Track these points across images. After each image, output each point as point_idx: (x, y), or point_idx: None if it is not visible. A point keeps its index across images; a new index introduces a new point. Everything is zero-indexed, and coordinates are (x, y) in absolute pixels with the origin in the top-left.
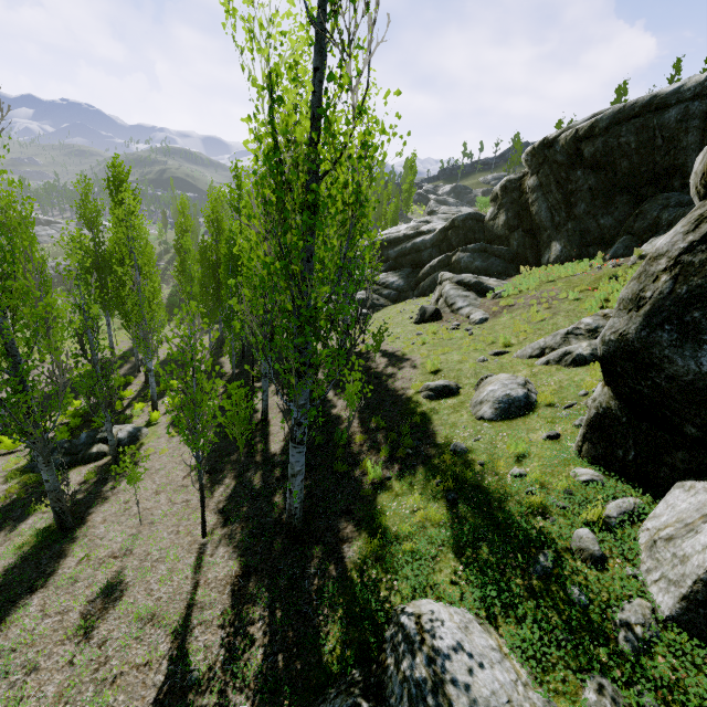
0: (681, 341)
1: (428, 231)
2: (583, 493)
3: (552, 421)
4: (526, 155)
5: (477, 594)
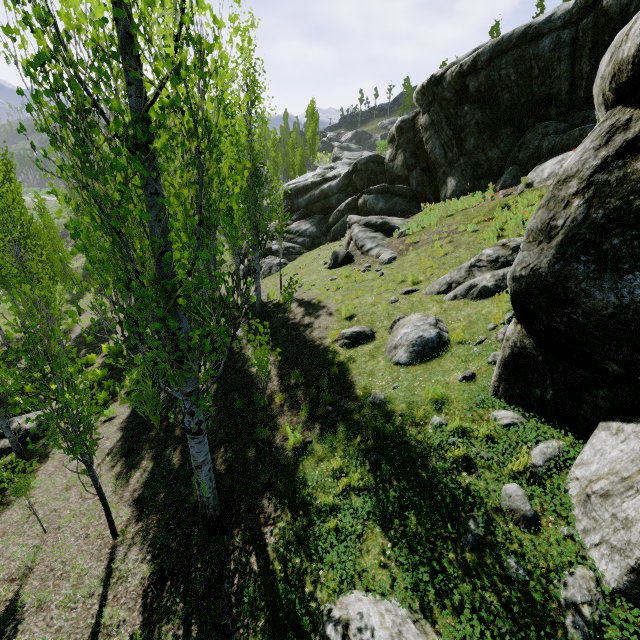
0: (599, 273)
1: (333, 177)
2: (506, 439)
3: (466, 359)
4: (416, 94)
5: (409, 581)
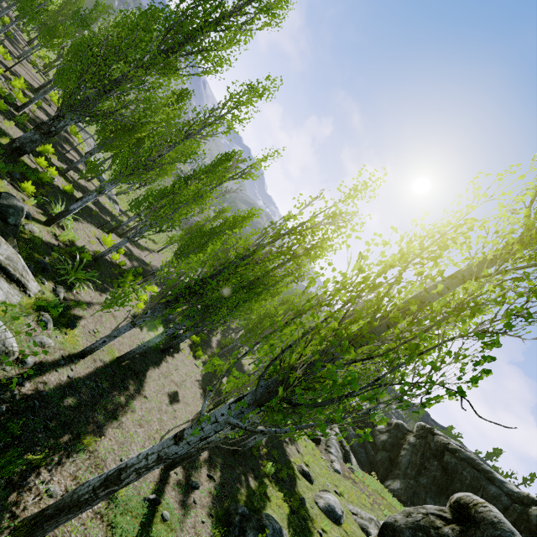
0: None
1: None
2: None
3: (343, 536)
4: (419, 424)
5: None
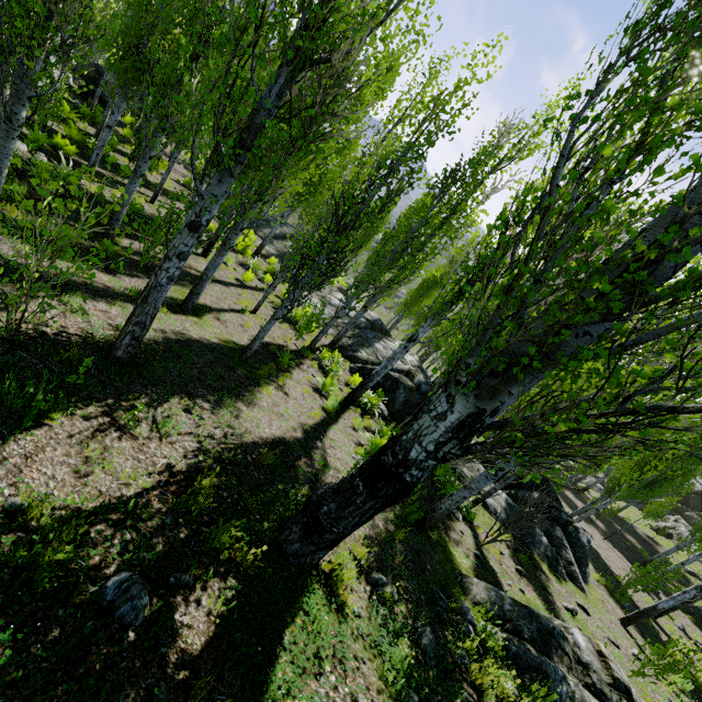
0: None
1: None
2: None
3: None
4: None
5: None
